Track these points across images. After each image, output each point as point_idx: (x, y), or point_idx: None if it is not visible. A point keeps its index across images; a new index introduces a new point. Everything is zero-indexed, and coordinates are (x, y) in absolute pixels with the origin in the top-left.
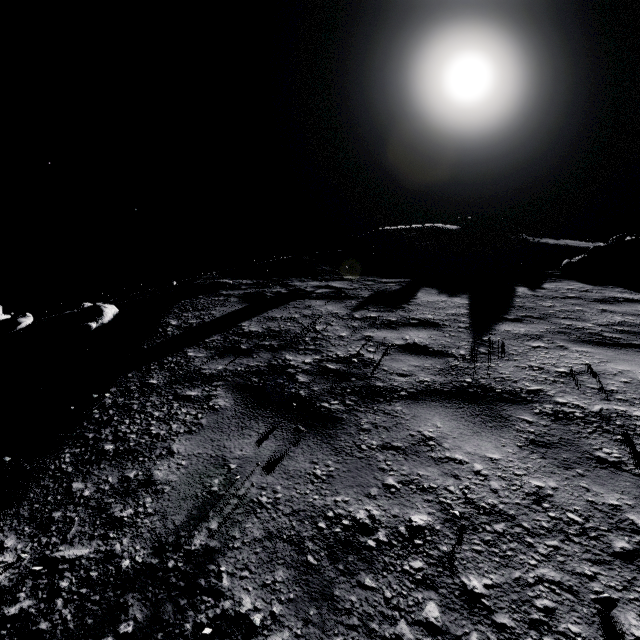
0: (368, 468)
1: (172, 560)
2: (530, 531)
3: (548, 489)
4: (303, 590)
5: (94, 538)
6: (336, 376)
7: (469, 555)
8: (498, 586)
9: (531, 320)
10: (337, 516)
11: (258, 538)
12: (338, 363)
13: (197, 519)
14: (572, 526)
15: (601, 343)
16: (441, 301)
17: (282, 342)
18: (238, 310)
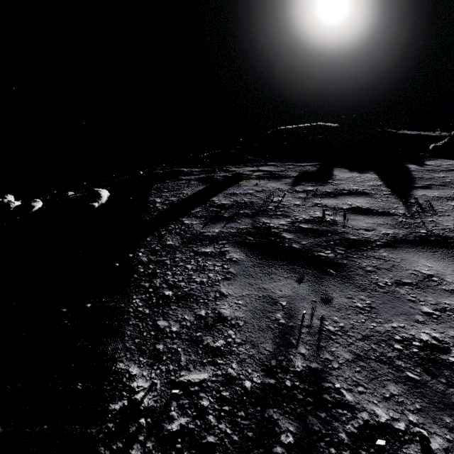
0: (399, 300)
1: (287, 380)
2: None
3: None
4: (424, 401)
5: (205, 364)
6: (313, 233)
7: None
8: None
9: (437, 187)
10: (405, 339)
11: (350, 359)
12: (308, 223)
13: (285, 346)
14: None
15: None
16: (356, 177)
17: (253, 210)
18: (203, 189)
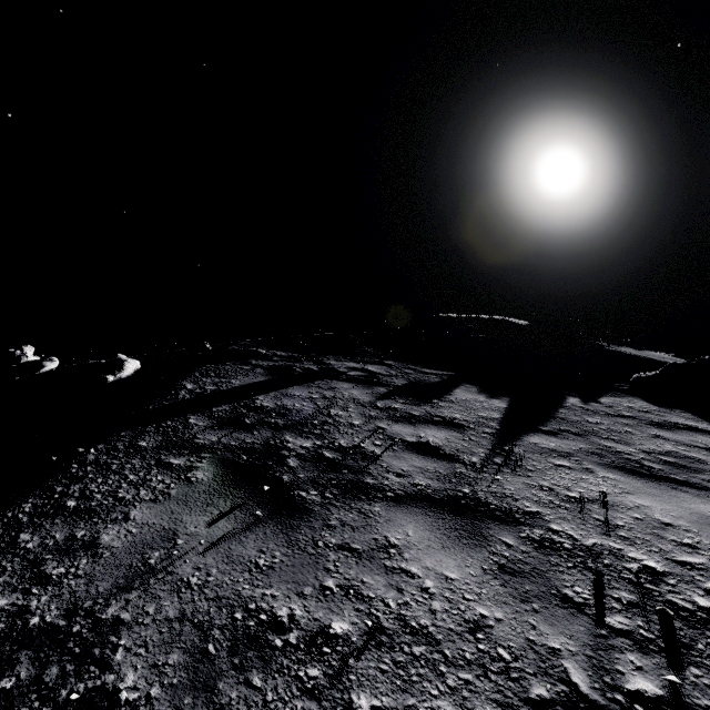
0: (313, 566)
1: (79, 625)
2: (449, 660)
3: (491, 619)
4: (189, 677)
5: (17, 591)
6: (328, 465)
7: (372, 673)
8: (385, 709)
9: (567, 435)
10: (258, 609)
11: (170, 618)
12: (337, 452)
13: (121, 589)
14: (496, 662)
15: (635, 472)
16: (477, 401)
17: (289, 422)
18: (259, 382)
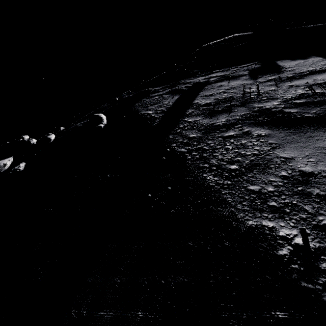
0: None
1: None
2: None
3: None
4: None
5: None
6: (313, 104)
7: None
8: None
9: None
10: None
11: None
12: (300, 99)
13: None
14: None
15: None
16: (303, 62)
17: (239, 101)
18: (179, 98)
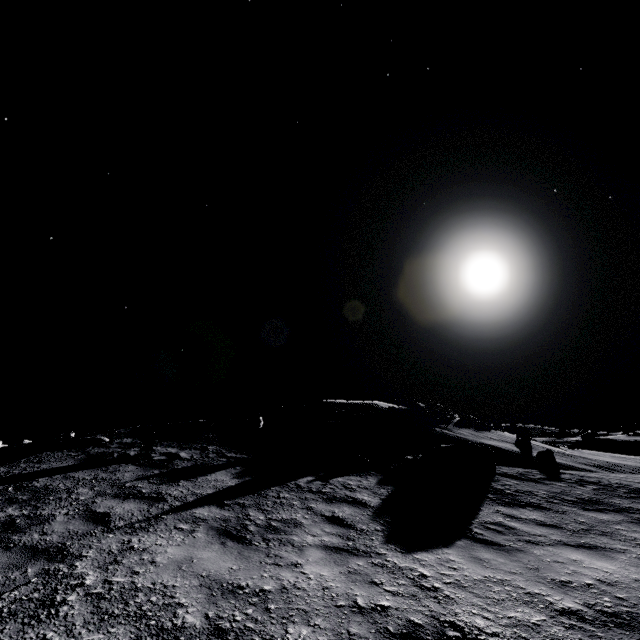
0: None
1: None
2: None
3: None
4: None
5: None
6: (6, 527)
7: None
8: None
9: (233, 507)
10: None
11: None
12: (28, 519)
13: None
14: None
15: (226, 532)
16: (217, 480)
17: (31, 497)
18: (63, 466)
